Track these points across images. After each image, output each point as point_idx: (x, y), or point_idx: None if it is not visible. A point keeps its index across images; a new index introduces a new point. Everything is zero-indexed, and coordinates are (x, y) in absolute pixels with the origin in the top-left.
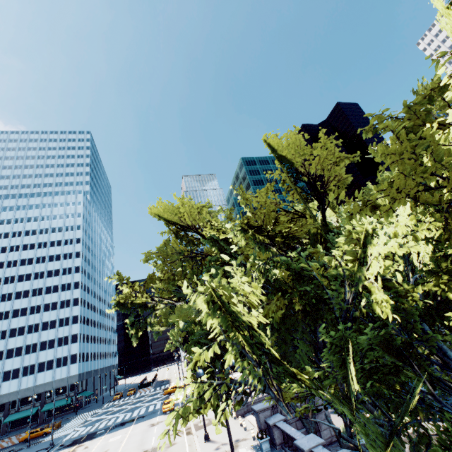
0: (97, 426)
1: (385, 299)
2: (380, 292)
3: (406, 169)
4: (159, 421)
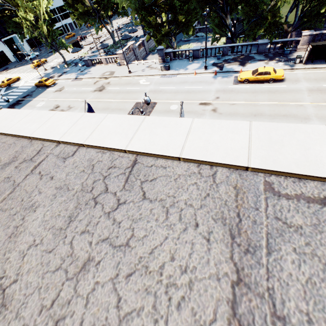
0: None
1: None
2: None
3: None
4: (60, 88)
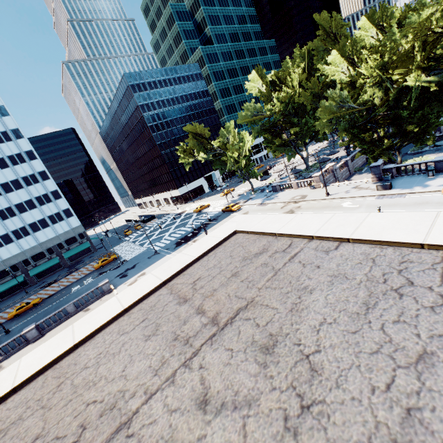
0: (172, 237)
1: None
2: None
3: None
4: (244, 213)
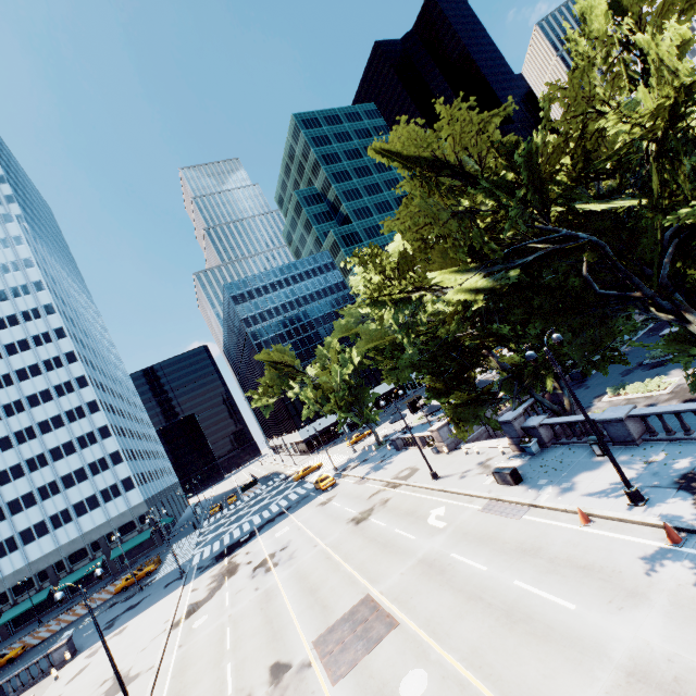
0: (229, 538)
1: None
2: None
3: None
4: (329, 498)
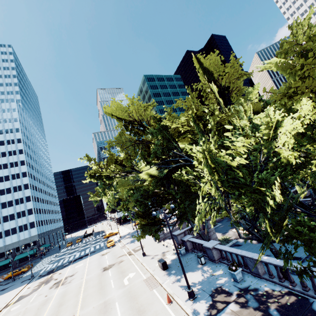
0: (62, 262)
1: (290, 153)
2: (286, 150)
3: (315, 75)
4: (107, 252)
